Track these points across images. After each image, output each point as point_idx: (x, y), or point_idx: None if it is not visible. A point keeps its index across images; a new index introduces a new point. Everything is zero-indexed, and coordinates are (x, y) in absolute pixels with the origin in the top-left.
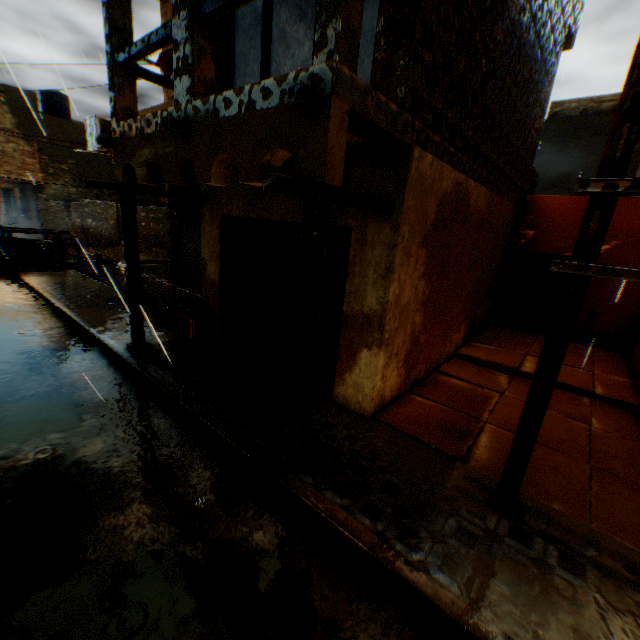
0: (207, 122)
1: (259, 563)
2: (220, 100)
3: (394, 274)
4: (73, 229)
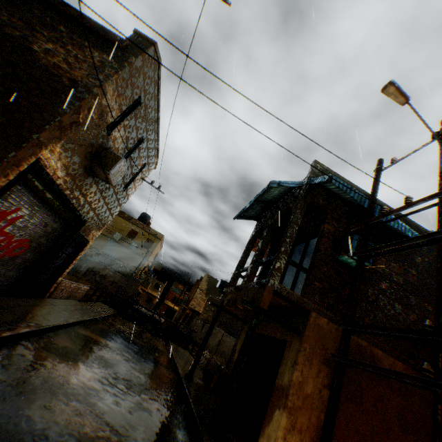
0: (245, 289)
1: (173, 436)
2: (249, 284)
3: (297, 365)
4: (199, 336)
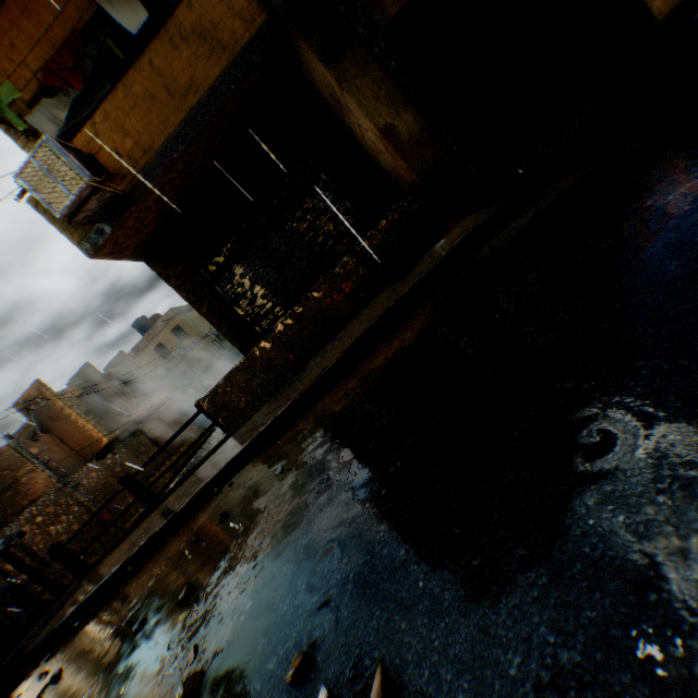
0: None
1: None
2: None
3: None
4: None
